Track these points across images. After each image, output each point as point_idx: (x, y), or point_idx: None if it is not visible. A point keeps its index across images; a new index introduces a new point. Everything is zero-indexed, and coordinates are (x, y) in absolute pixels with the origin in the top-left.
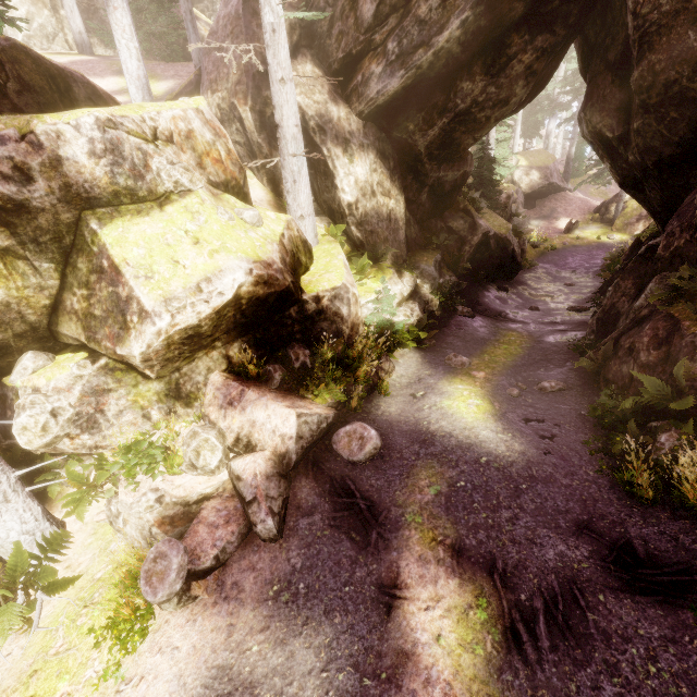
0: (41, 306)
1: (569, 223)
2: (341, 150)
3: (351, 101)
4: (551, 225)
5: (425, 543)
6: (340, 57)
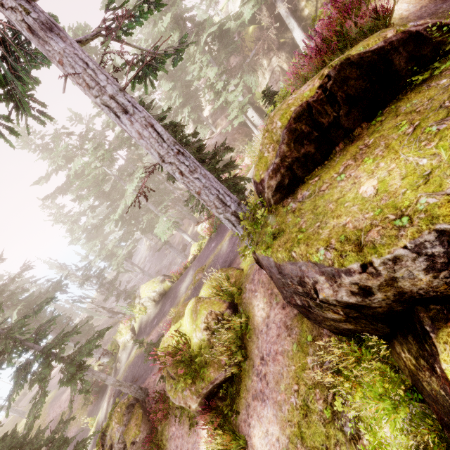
0: (314, 11)
1: None
2: None
3: None
4: None
5: None
6: None
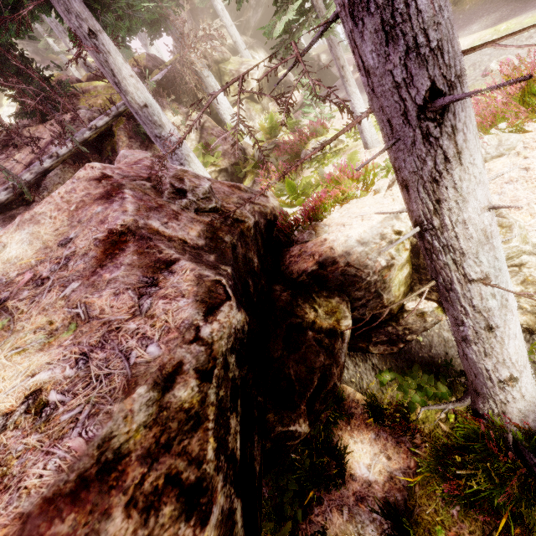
0: None
1: (353, 66)
2: (252, 50)
3: (245, 34)
4: None
5: None
6: (233, 20)
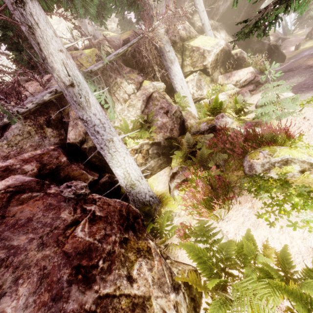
0: None
1: (295, 46)
2: (216, 31)
3: (213, 18)
4: (287, 52)
5: (312, 59)
6: (206, 8)
